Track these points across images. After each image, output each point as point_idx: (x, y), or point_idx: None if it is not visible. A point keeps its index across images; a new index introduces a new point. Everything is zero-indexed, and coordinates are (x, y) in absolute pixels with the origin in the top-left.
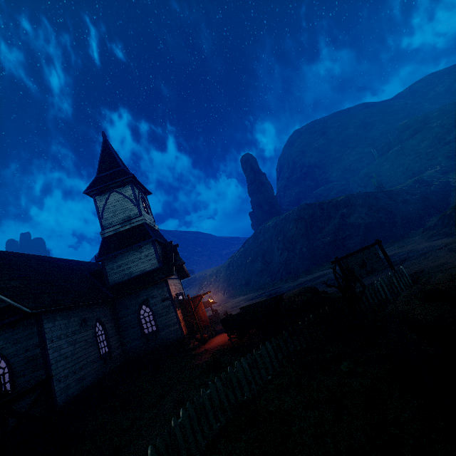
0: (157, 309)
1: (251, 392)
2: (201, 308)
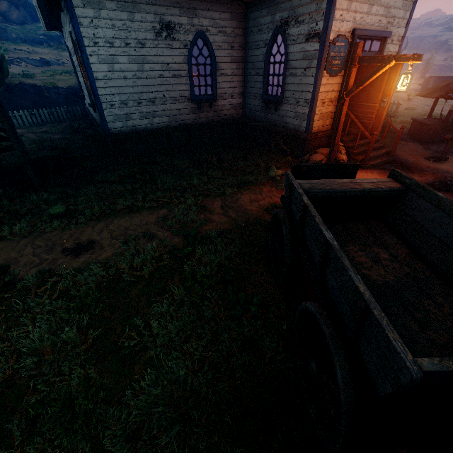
0: (293, 55)
1: None
2: (382, 96)
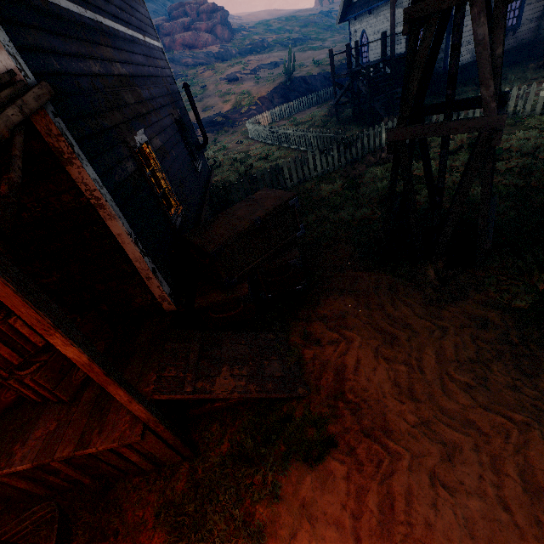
0: None
1: (542, 111)
2: None
